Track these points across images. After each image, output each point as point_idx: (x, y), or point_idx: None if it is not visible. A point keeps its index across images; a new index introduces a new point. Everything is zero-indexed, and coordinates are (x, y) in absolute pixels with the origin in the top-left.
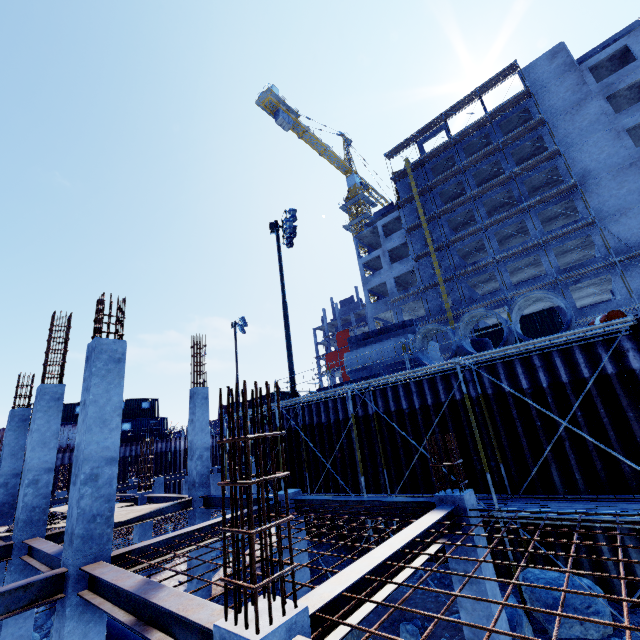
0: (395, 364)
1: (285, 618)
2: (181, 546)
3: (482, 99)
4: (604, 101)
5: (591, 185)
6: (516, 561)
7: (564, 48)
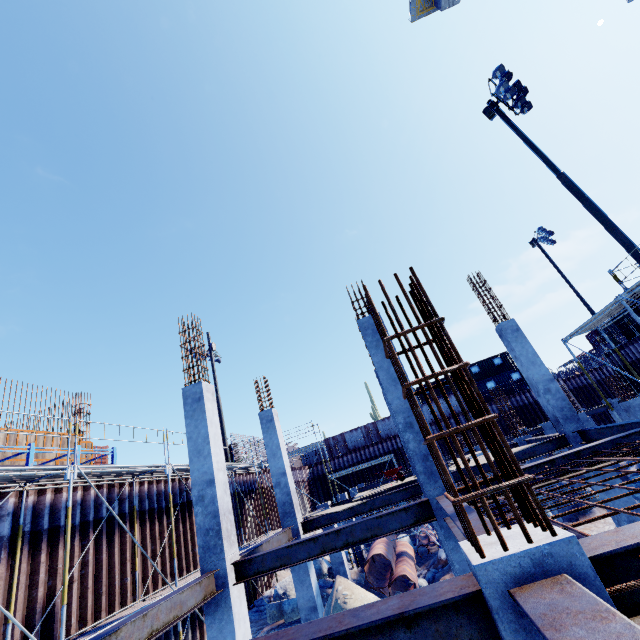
0: None
1: (528, 546)
2: (535, 480)
3: None
4: None
5: None
6: None
7: None
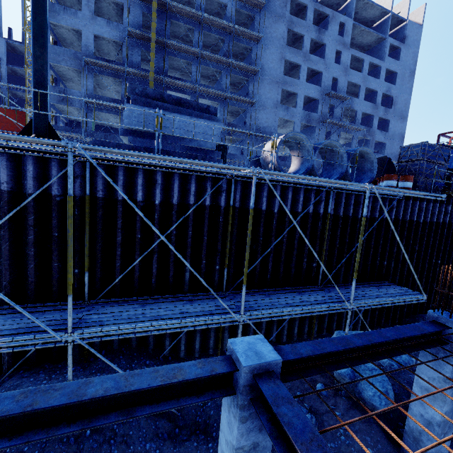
0: (197, 150)
1: None
2: None
3: None
4: (287, 30)
5: (260, 79)
6: (302, 325)
7: None
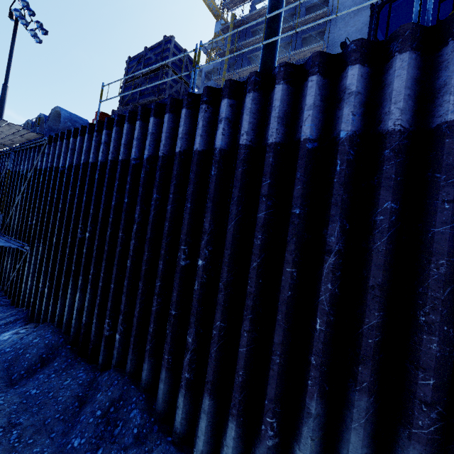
0: None
1: None
2: None
3: None
4: None
5: None
6: None
7: None
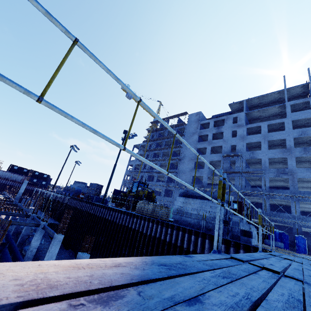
0: None
1: None
2: None
3: (179, 118)
4: (198, 136)
5: (183, 161)
6: None
7: (200, 114)
